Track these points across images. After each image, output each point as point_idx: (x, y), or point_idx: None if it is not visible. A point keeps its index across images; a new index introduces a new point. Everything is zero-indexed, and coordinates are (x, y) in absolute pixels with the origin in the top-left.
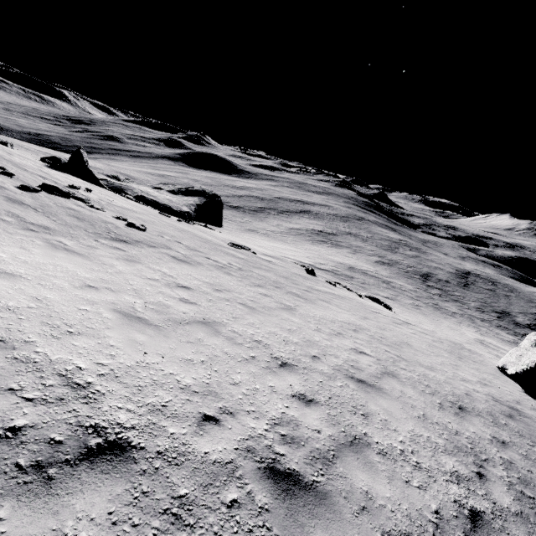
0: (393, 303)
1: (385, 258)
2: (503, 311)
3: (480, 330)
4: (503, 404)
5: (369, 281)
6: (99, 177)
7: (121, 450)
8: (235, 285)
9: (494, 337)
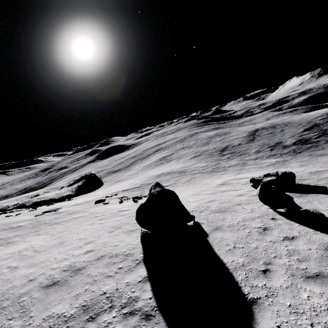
0: None
1: (199, 152)
2: (276, 143)
3: (243, 170)
4: (72, 269)
5: (165, 179)
6: (14, 204)
7: None
8: None
9: (252, 169)
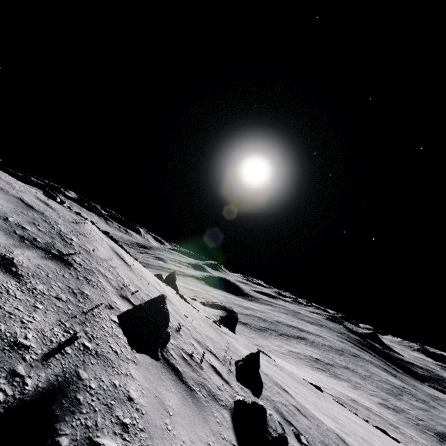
0: (403, 445)
1: (389, 402)
2: None
3: None
4: None
5: (375, 418)
6: None
7: (289, 394)
8: (280, 372)
9: None
